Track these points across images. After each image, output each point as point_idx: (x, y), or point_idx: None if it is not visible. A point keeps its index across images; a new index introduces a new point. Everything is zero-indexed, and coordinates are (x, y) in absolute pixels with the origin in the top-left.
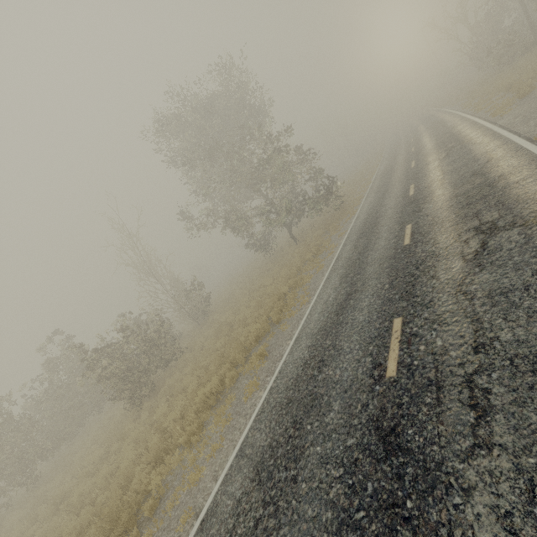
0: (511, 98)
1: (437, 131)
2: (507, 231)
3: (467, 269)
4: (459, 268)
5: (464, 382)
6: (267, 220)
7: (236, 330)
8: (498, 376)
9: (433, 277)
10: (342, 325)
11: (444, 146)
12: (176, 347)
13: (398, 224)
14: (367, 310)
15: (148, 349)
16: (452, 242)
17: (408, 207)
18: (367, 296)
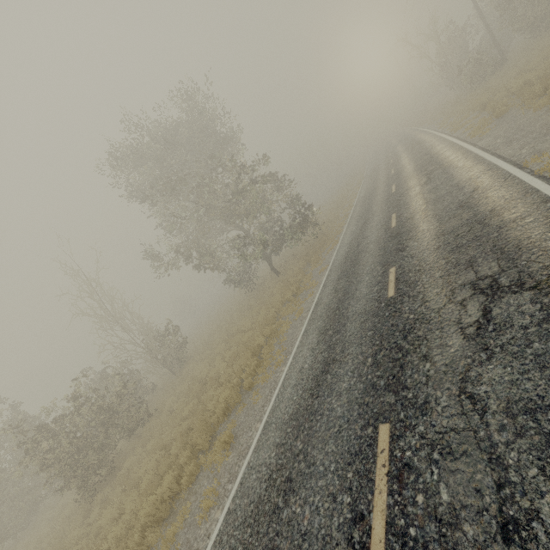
0: (488, 117)
1: (415, 152)
2: (514, 294)
3: (470, 353)
4: (459, 349)
5: None
6: (241, 255)
7: (208, 390)
8: None
9: (426, 357)
10: (317, 416)
11: (424, 169)
12: (142, 411)
13: (381, 265)
14: (346, 397)
15: (105, 420)
16: (445, 301)
17: (390, 243)
18: (347, 373)
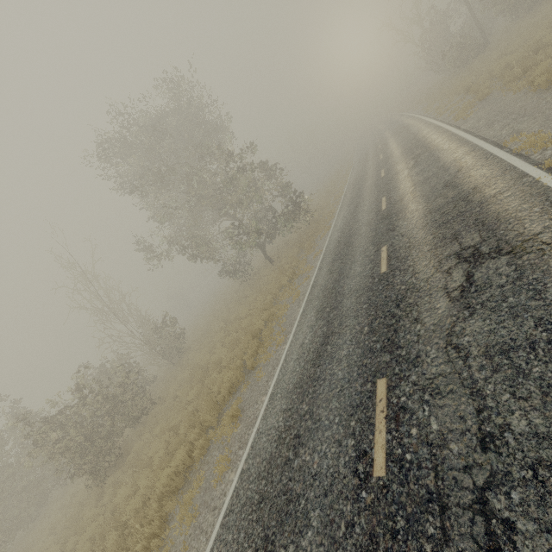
0: (471, 101)
1: (403, 136)
2: (493, 259)
3: (455, 312)
4: (445, 310)
5: (475, 502)
6: (236, 244)
7: (210, 375)
8: (521, 498)
9: (417, 320)
10: (320, 382)
11: (411, 153)
12: (146, 400)
13: (373, 245)
14: (346, 362)
15: (110, 409)
16: (433, 271)
17: (381, 224)
18: (346, 342)
